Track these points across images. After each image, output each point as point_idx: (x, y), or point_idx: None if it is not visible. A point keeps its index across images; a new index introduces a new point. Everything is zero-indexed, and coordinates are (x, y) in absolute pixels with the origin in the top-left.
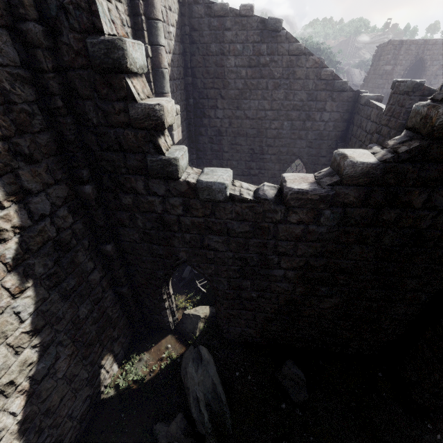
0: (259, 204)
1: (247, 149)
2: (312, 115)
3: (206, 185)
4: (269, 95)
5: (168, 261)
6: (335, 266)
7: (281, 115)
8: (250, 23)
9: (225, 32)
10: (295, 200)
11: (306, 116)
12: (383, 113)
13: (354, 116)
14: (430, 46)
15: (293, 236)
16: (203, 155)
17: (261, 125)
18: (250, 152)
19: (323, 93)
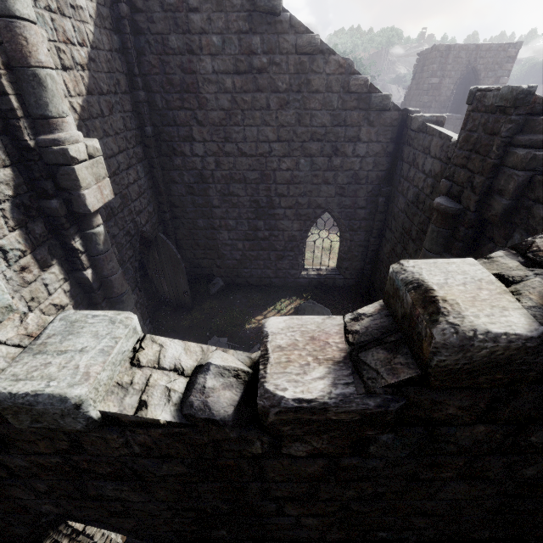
0: (197, 429)
1: (248, 201)
2: (341, 147)
3: (14, 403)
4: (273, 118)
5: (24, 517)
6: (407, 509)
7: (294, 148)
8: (229, 0)
9: (191, 14)
10: (294, 423)
11: (332, 149)
12: (455, 146)
13: (403, 148)
14: (483, 52)
15: (303, 475)
16: (182, 213)
17: (265, 165)
18: (253, 206)
19: (355, 114)
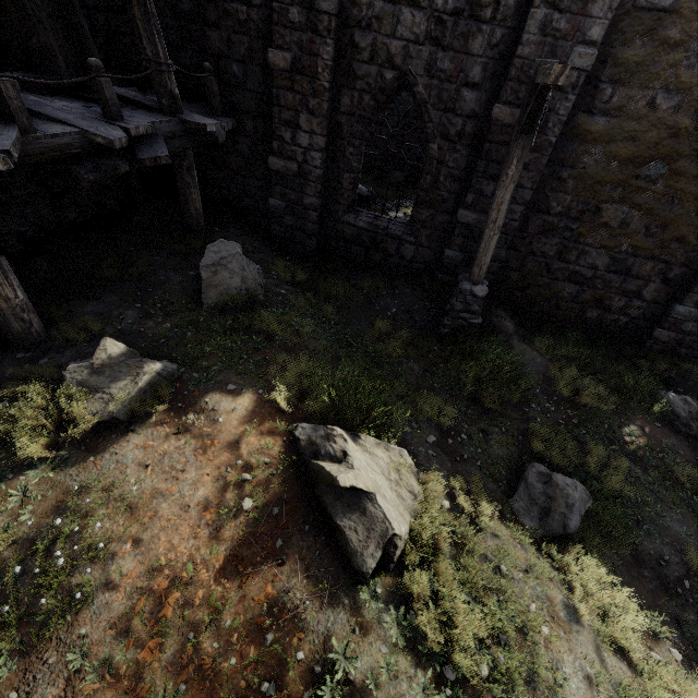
0: None
1: None
2: None
3: None
4: None
5: None
6: None
7: None
8: None
9: None
10: None
11: None
12: None
13: None
14: None
15: None
16: None
17: None
18: None
19: None
